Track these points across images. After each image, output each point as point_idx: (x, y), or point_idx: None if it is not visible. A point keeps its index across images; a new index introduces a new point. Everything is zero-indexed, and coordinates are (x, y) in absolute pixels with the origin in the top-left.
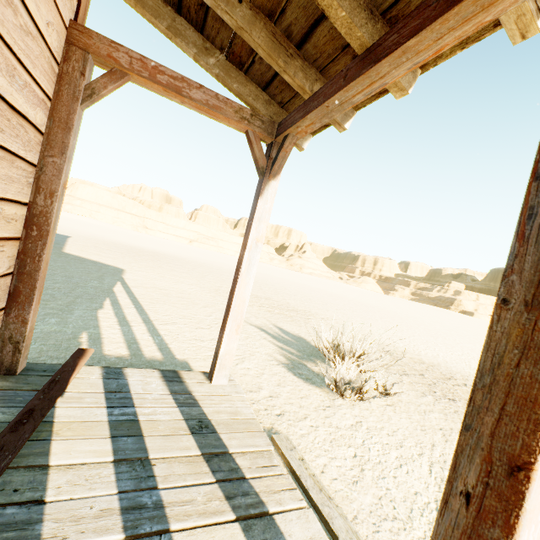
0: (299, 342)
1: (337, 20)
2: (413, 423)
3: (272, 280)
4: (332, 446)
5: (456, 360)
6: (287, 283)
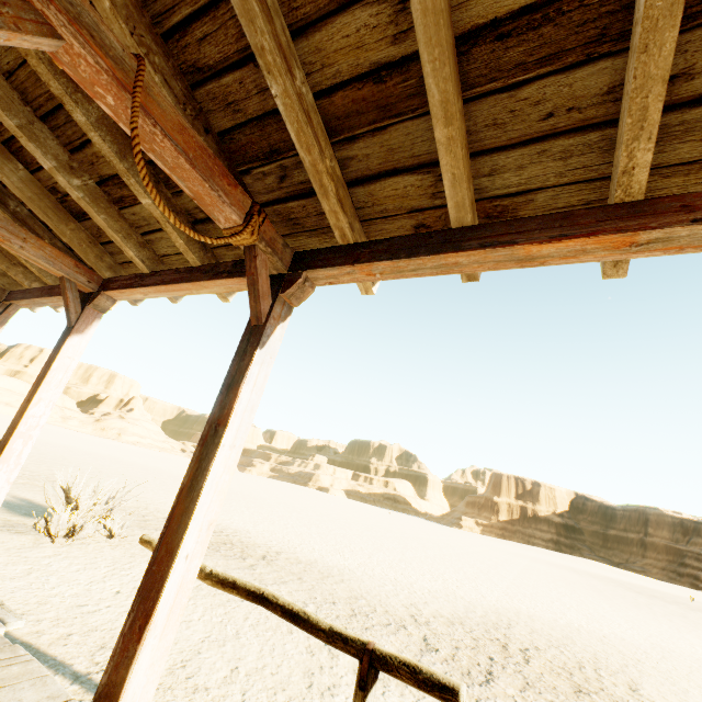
0: (34, 507)
1: (33, 270)
2: (126, 554)
3: (46, 447)
4: (7, 565)
5: (247, 522)
6: (75, 453)
